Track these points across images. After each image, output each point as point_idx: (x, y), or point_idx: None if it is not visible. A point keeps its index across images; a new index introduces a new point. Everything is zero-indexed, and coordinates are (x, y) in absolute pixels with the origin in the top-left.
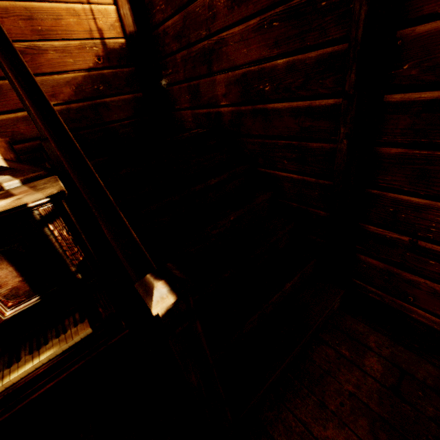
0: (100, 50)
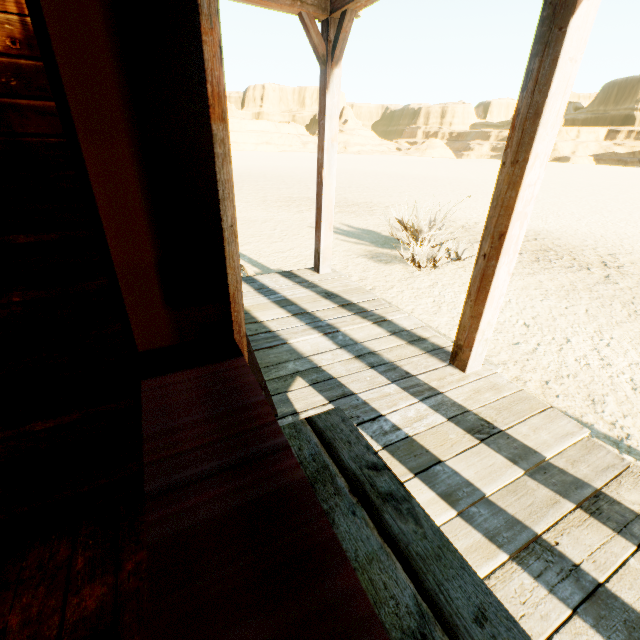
0: (18, 31)
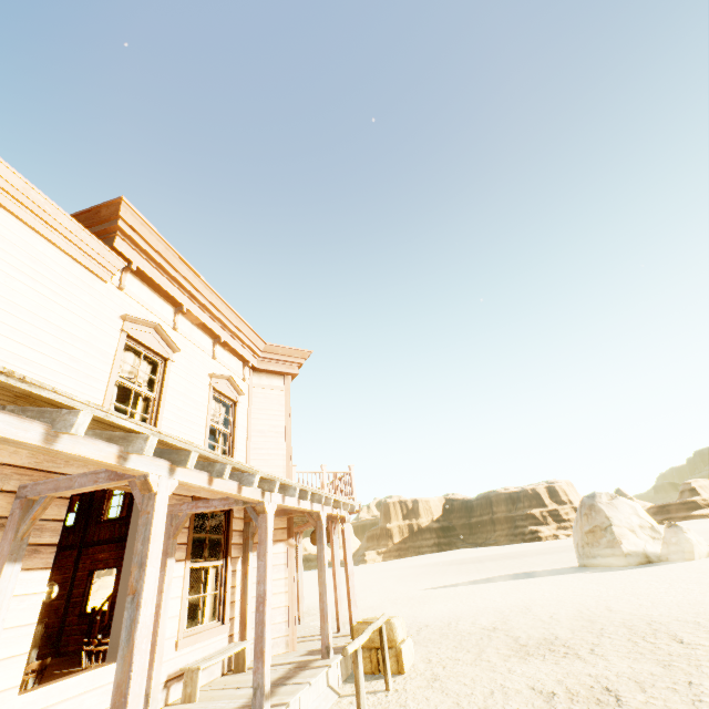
0: None
